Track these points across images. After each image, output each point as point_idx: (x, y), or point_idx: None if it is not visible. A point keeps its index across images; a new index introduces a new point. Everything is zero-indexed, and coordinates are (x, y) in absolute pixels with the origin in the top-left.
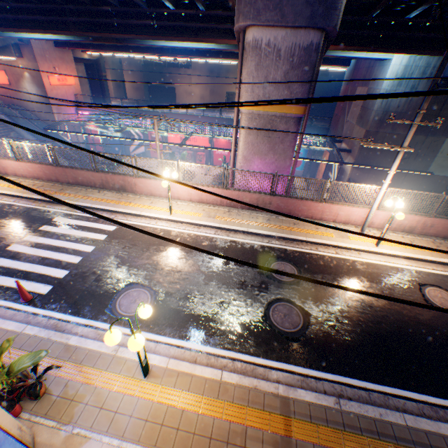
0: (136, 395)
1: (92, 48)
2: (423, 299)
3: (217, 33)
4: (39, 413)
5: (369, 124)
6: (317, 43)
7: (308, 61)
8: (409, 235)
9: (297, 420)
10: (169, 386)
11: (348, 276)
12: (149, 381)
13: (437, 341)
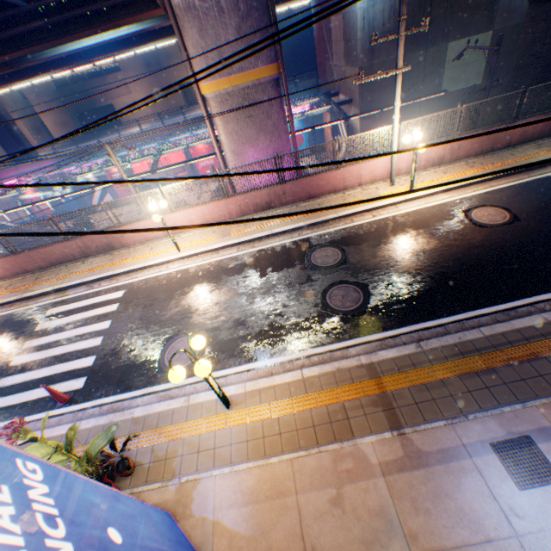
0: (227, 426)
1: None
2: (471, 224)
3: (133, 7)
4: (139, 484)
5: (359, 60)
6: None
7: (257, 3)
8: (440, 167)
9: (387, 376)
10: (255, 405)
11: (393, 233)
12: (234, 410)
13: (494, 256)
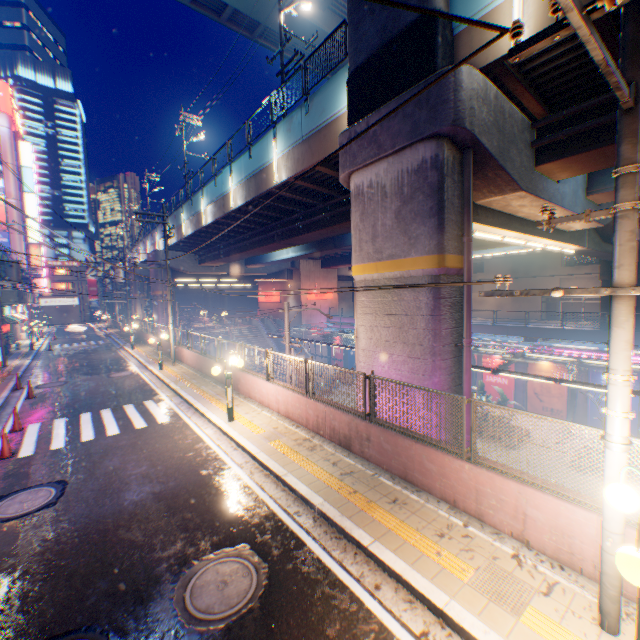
0: None
1: (348, 263)
2: None
3: None
4: None
5: None
6: (432, 155)
7: (424, 184)
8: None
9: None
10: None
11: None
12: None
13: None
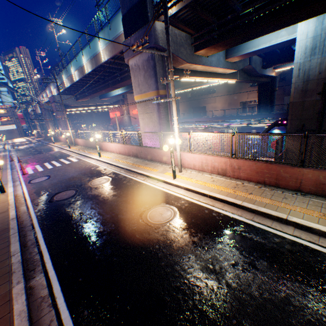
0: None
1: None
2: (143, 210)
3: None
4: None
5: (291, 96)
6: (151, 55)
7: (150, 65)
8: (221, 177)
9: None
10: (1, 197)
11: (125, 189)
12: (0, 194)
13: (101, 227)
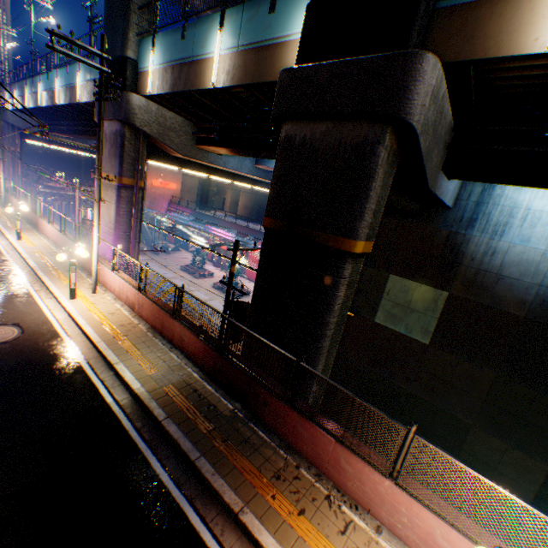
0: None
1: None
2: None
3: None
4: None
5: None
6: (121, 130)
7: (117, 142)
8: (129, 312)
9: None
10: None
11: None
12: None
13: None
